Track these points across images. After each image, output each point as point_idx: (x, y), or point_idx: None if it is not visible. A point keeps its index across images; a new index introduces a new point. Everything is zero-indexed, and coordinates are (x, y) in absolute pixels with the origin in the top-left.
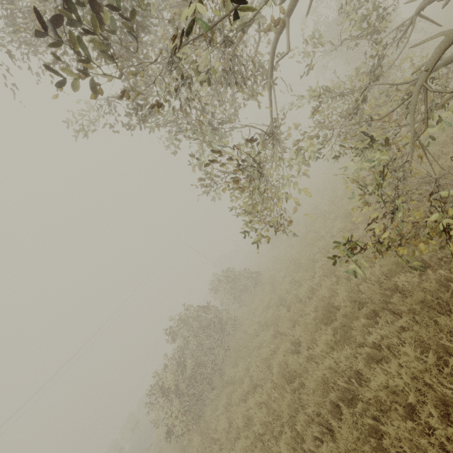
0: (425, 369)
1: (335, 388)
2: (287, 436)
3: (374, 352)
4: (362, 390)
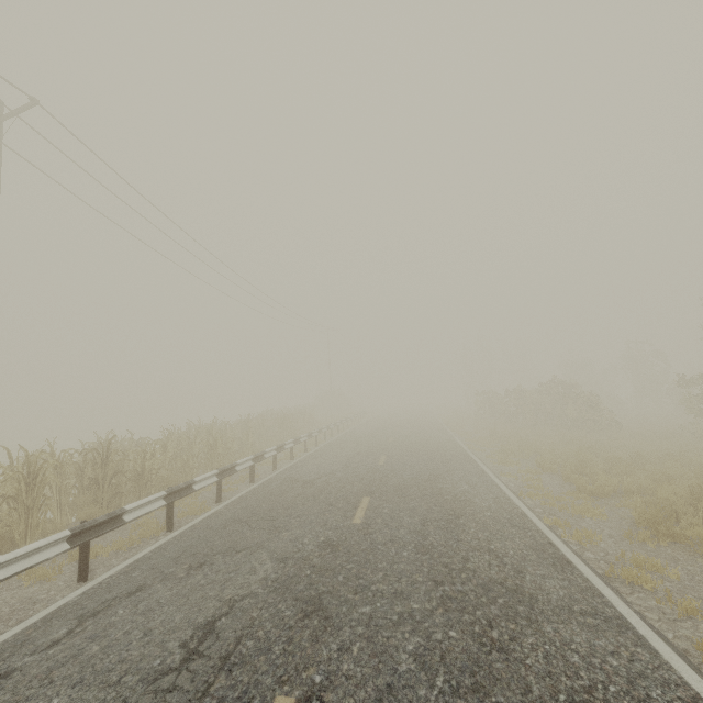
0: None
1: None
2: None
3: None
4: None
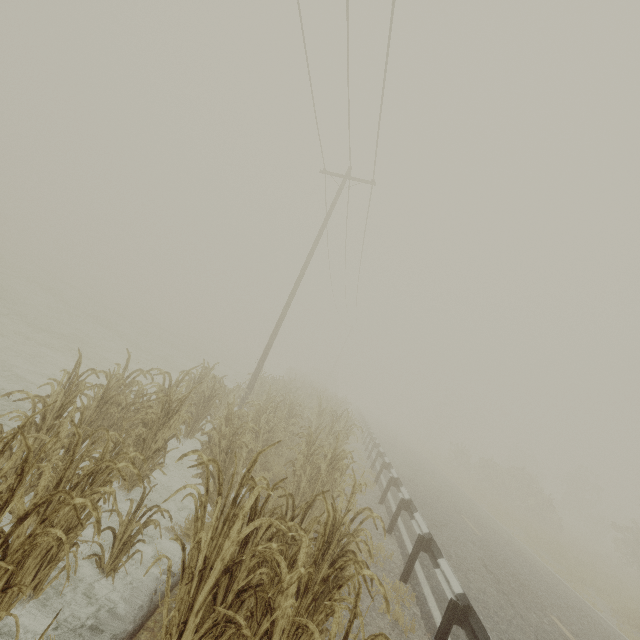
0: None
1: None
2: None
3: None
4: None
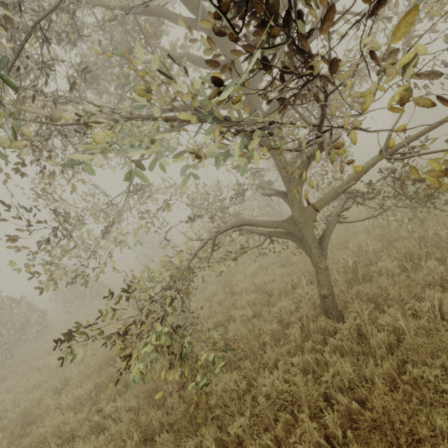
0: None
1: None
2: None
3: (102, 421)
4: None
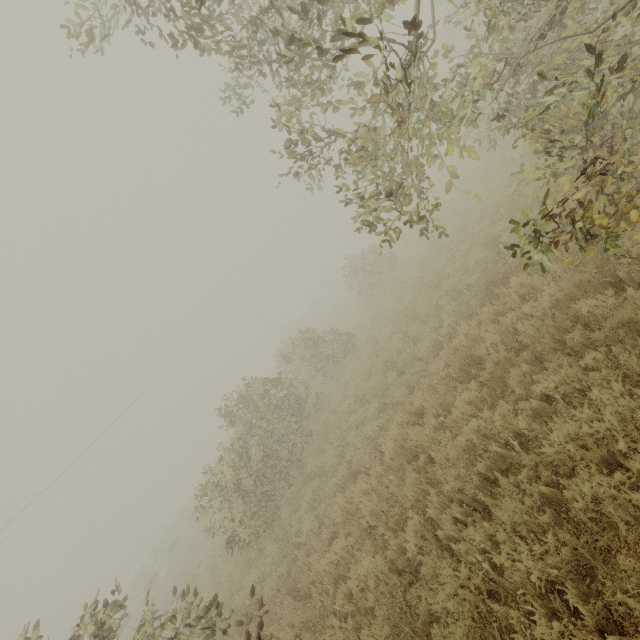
0: (638, 407)
1: (485, 456)
2: (414, 522)
3: (542, 406)
4: (525, 454)
